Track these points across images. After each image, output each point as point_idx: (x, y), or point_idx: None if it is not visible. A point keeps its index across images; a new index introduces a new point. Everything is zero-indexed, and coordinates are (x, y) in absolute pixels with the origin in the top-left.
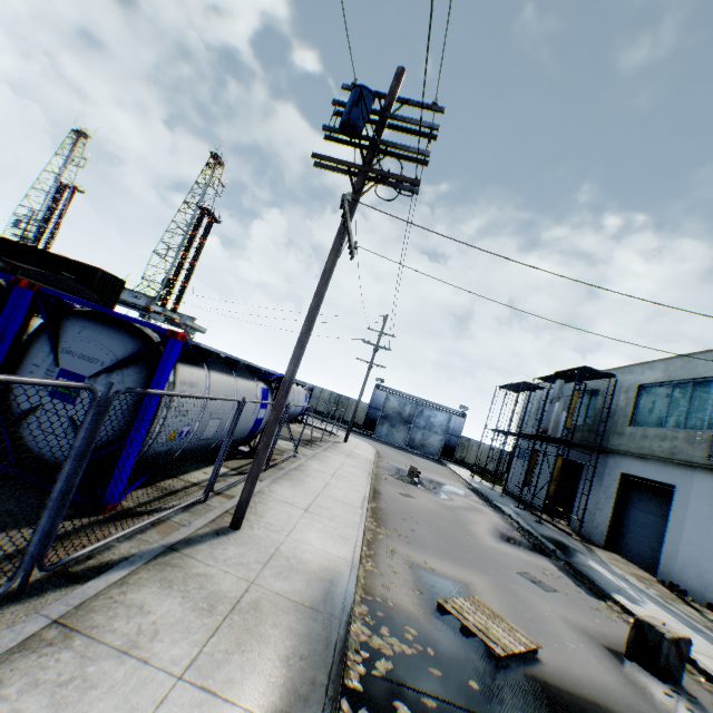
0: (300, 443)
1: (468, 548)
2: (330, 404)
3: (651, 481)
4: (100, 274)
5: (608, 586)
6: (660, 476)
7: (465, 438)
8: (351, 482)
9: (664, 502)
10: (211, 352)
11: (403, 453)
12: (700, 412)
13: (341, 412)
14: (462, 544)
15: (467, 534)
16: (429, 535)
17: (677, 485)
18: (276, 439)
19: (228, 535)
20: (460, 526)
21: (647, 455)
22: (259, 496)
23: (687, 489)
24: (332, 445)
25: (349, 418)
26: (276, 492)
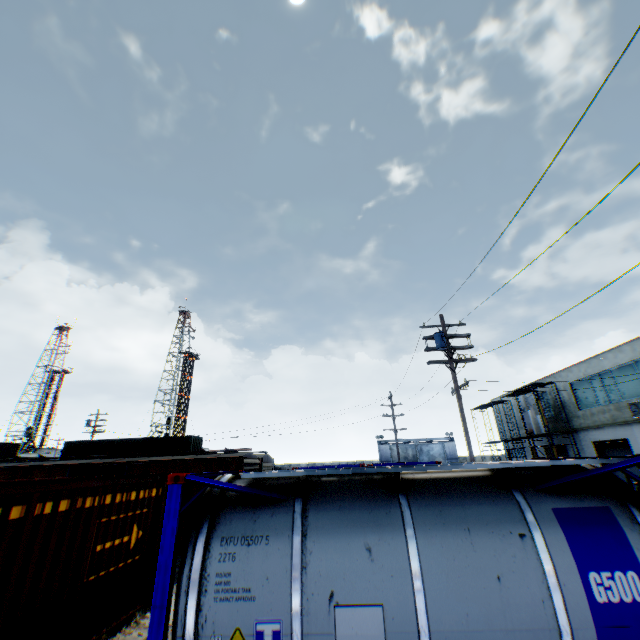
0: None
1: None
2: None
3: (612, 440)
4: (192, 440)
5: None
6: (615, 435)
7: (461, 457)
8: None
9: (627, 451)
10: None
11: None
12: (612, 391)
13: None
14: None
15: None
16: None
17: (627, 437)
18: None
19: None
20: None
21: (600, 425)
22: None
23: (634, 438)
24: None
25: None
26: None
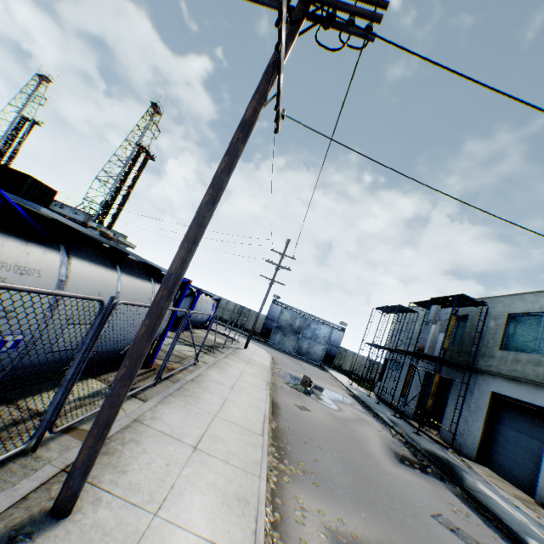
0: (203, 349)
1: (375, 482)
2: (234, 314)
3: (523, 402)
4: (31, 181)
5: (515, 524)
6: (534, 399)
7: (343, 348)
8: (250, 396)
9: (538, 424)
10: (73, 230)
11: (293, 359)
12: None
13: (242, 321)
14: (368, 475)
15: (367, 457)
16: (334, 465)
17: None
18: (171, 349)
19: (37, 537)
20: (358, 446)
21: (521, 378)
22: (133, 428)
23: None
24: (233, 351)
25: (249, 326)
26: (161, 419)
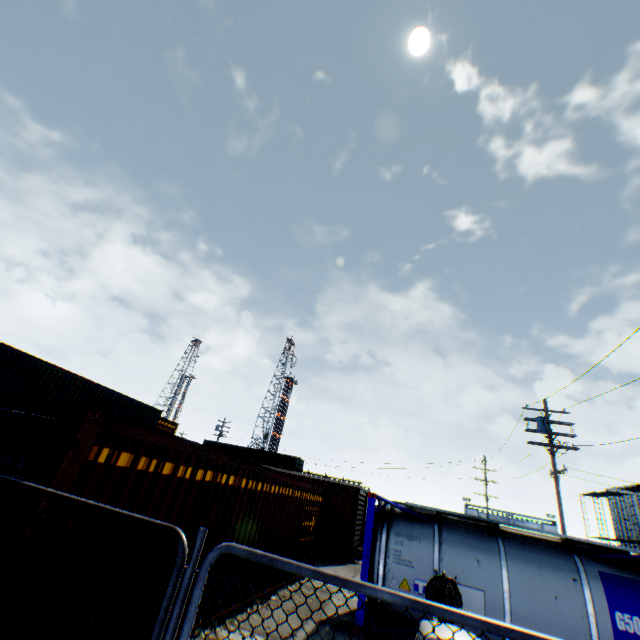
0: None
1: None
2: None
3: None
4: (297, 461)
5: None
6: None
7: None
8: None
9: None
10: None
11: None
12: None
13: None
14: None
15: None
16: None
17: None
18: None
19: None
20: None
21: None
22: None
23: None
24: None
25: None
26: None
